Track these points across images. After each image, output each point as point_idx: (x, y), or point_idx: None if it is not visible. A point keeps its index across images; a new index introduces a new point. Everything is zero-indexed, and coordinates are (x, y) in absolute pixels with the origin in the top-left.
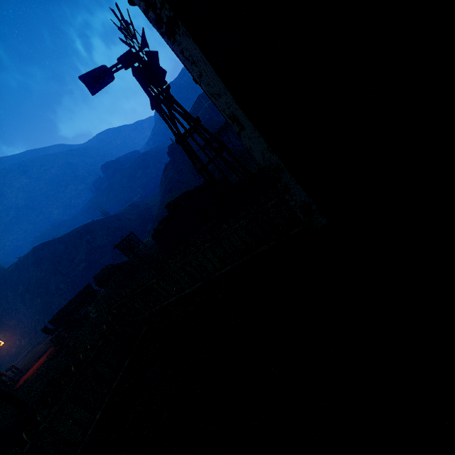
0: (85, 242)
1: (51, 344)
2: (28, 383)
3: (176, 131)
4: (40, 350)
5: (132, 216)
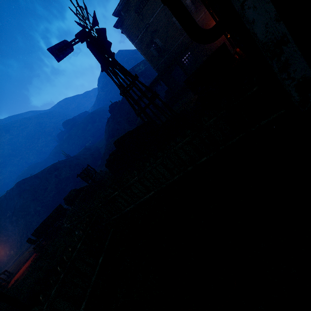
0: (54, 176)
1: (34, 251)
2: (17, 282)
3: (121, 85)
4: (25, 257)
5: (86, 156)
